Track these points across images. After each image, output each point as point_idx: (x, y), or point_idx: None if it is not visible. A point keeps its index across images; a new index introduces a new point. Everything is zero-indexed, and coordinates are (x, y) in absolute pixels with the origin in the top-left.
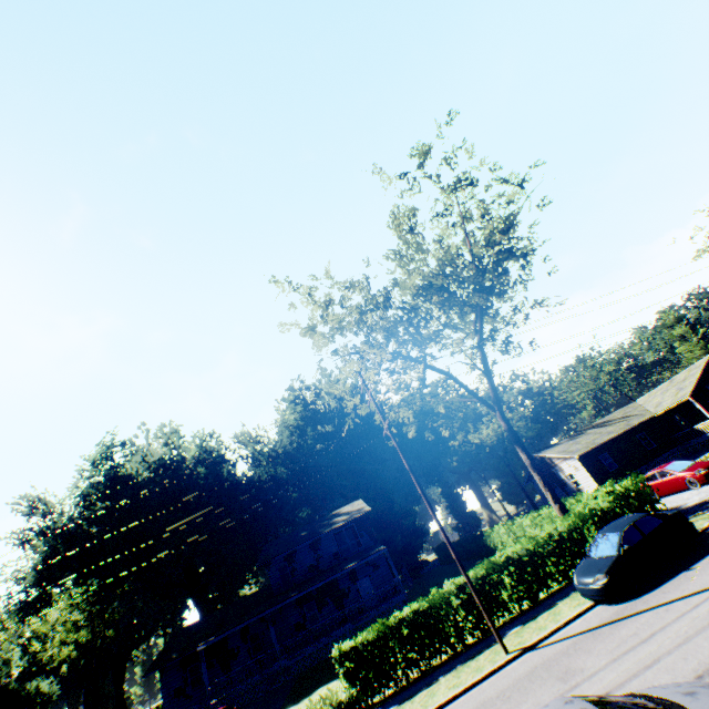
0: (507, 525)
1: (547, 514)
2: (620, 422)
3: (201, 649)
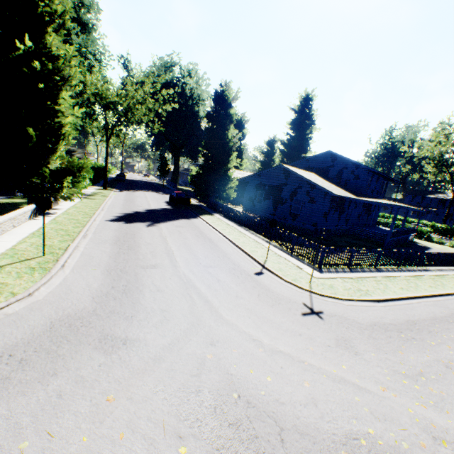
0: None
1: None
2: None
3: None
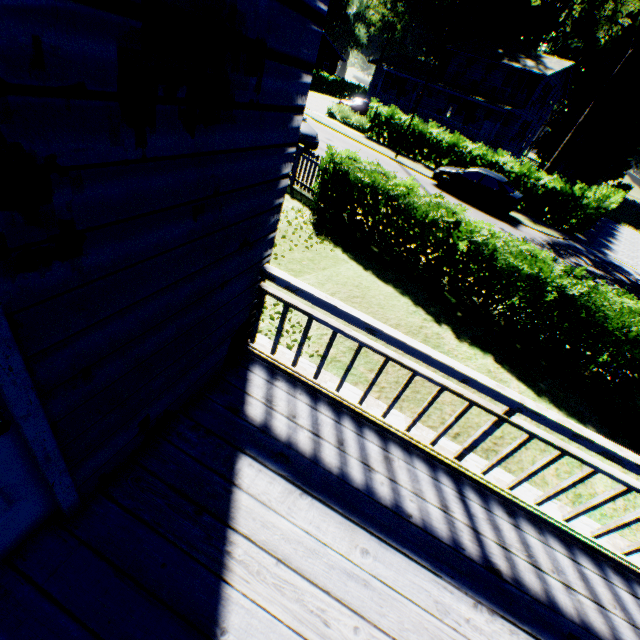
0: None
1: None
2: None
3: (384, 70)
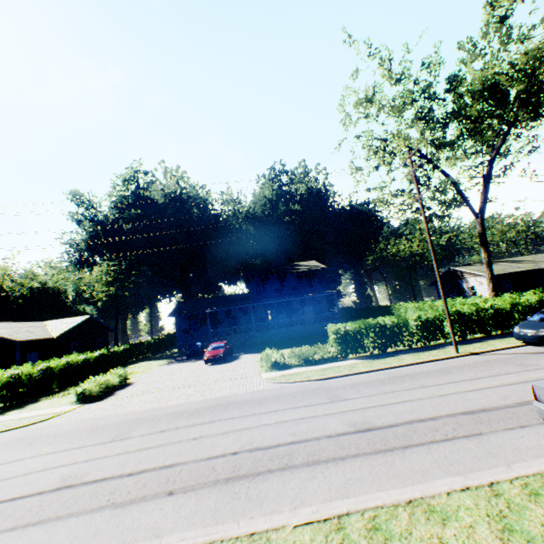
0: (416, 304)
1: (462, 302)
2: (530, 263)
3: (208, 312)
